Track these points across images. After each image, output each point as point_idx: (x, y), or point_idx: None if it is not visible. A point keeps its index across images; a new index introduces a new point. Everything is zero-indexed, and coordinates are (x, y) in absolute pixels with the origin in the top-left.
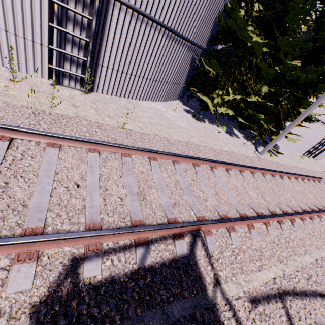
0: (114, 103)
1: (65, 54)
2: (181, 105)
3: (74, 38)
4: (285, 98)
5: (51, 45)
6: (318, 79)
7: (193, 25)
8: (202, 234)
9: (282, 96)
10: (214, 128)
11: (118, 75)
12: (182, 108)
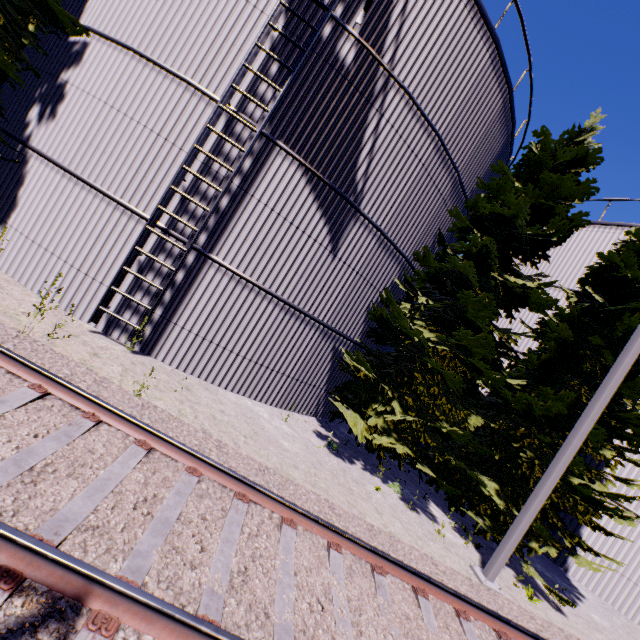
0: (170, 376)
1: (132, 302)
2: (314, 424)
3: (151, 288)
4: (525, 445)
5: (116, 287)
6: (568, 411)
7: (327, 306)
8: (82, 622)
9: (519, 441)
10: (369, 479)
11: (197, 342)
12: (311, 428)
